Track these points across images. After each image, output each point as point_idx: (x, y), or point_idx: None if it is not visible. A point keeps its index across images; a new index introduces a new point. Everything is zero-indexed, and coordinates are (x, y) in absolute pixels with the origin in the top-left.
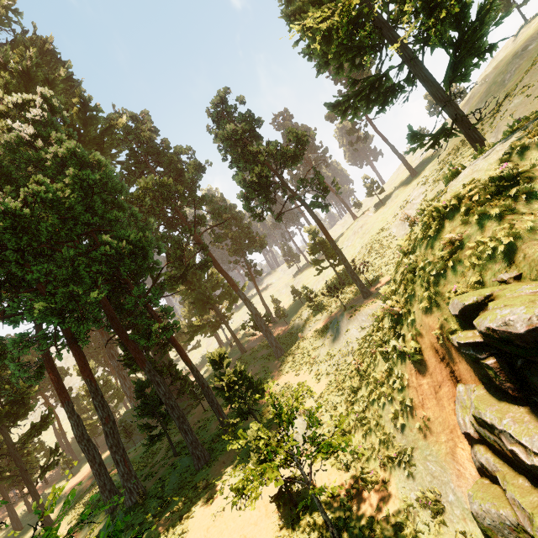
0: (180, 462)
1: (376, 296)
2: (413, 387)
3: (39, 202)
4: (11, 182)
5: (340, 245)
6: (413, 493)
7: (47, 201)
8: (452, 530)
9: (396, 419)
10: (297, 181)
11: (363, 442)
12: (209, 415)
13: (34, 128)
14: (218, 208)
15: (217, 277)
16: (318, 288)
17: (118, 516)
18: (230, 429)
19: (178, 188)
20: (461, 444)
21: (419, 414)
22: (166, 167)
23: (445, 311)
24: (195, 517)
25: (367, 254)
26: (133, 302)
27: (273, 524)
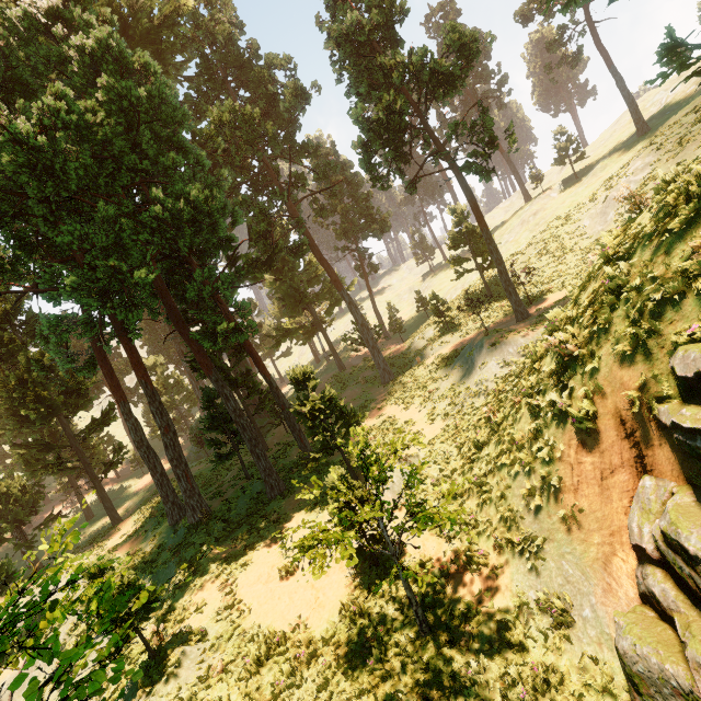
0: (251, 487)
1: (536, 320)
2: (567, 463)
3: (62, 127)
4: (29, 96)
5: (497, 240)
6: (532, 591)
7: (72, 127)
8: (578, 650)
9: (530, 496)
10: (448, 124)
11: (477, 512)
12: (292, 439)
13: (50, 2)
14: (324, 165)
15: (316, 268)
16: (453, 299)
17: (180, 530)
18: (310, 465)
19: (268, 126)
20: (624, 554)
21: (568, 499)
22: (252, 91)
23: (658, 364)
24: (261, 551)
25: (536, 256)
26: (196, 290)
27: (347, 579)
